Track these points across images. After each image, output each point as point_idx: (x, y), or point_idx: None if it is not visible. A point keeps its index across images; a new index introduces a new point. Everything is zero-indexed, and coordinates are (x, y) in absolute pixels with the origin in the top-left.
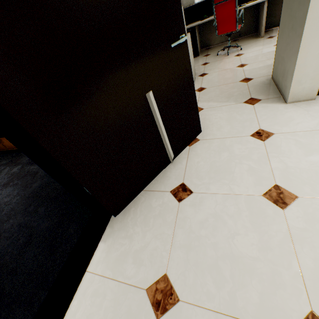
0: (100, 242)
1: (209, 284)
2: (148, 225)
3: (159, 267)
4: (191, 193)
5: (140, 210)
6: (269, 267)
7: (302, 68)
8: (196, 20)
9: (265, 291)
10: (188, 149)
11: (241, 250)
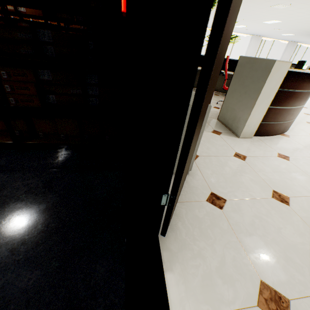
0: (166, 274)
1: (295, 274)
2: (209, 236)
3: (252, 276)
4: (225, 200)
5: (190, 223)
6: None
7: (252, 118)
8: None
9: None
10: (194, 163)
11: (291, 239)
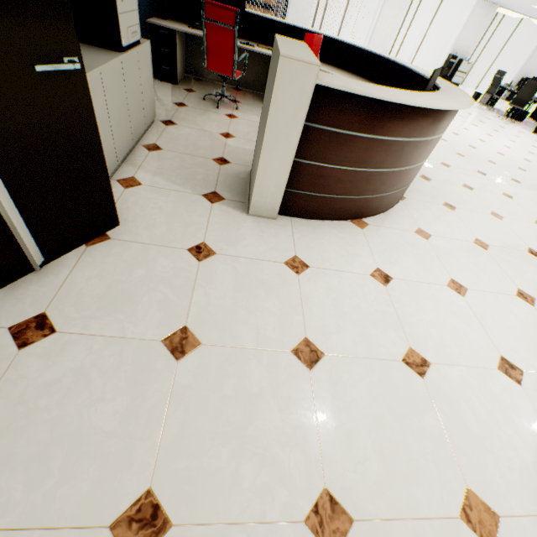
0: None
1: (17, 487)
2: None
3: None
4: (52, 333)
5: None
6: (124, 443)
7: (264, 179)
8: (183, 20)
9: (104, 477)
10: (82, 251)
11: (97, 424)
